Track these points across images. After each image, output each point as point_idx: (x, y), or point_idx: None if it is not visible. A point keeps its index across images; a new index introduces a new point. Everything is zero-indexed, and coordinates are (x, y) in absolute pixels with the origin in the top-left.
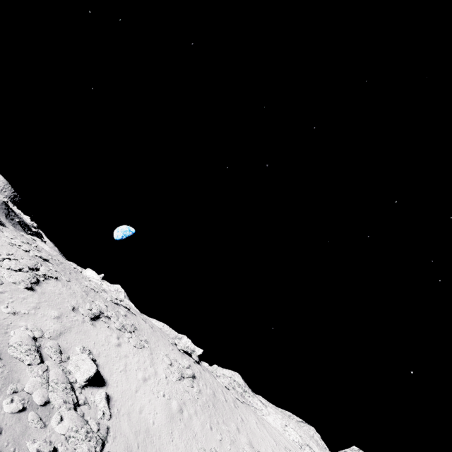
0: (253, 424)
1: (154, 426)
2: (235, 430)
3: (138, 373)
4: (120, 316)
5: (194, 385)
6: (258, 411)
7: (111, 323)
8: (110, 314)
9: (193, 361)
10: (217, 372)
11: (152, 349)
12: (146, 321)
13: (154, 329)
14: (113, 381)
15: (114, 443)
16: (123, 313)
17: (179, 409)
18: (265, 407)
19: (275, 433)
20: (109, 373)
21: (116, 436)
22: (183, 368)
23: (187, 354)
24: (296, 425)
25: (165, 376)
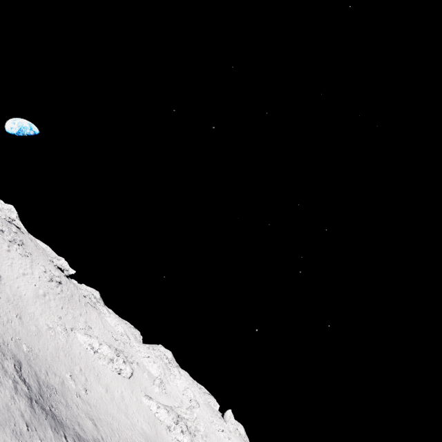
0: (93, 316)
1: (25, 296)
2: (78, 314)
3: (20, 270)
4: (12, 232)
5: (59, 286)
6: (102, 313)
7: (5, 235)
8: (4, 229)
9: (64, 275)
10: (82, 287)
11: (33, 260)
12: (32, 241)
13: (38, 247)
14: (2, 269)
15: (1, 294)
16: (15, 231)
17: (44, 295)
18: (109, 313)
19: (107, 325)
20: (0, 264)
21: (2, 292)
22: (54, 276)
23: (61, 270)
24: (126, 326)
25: (39, 277)
